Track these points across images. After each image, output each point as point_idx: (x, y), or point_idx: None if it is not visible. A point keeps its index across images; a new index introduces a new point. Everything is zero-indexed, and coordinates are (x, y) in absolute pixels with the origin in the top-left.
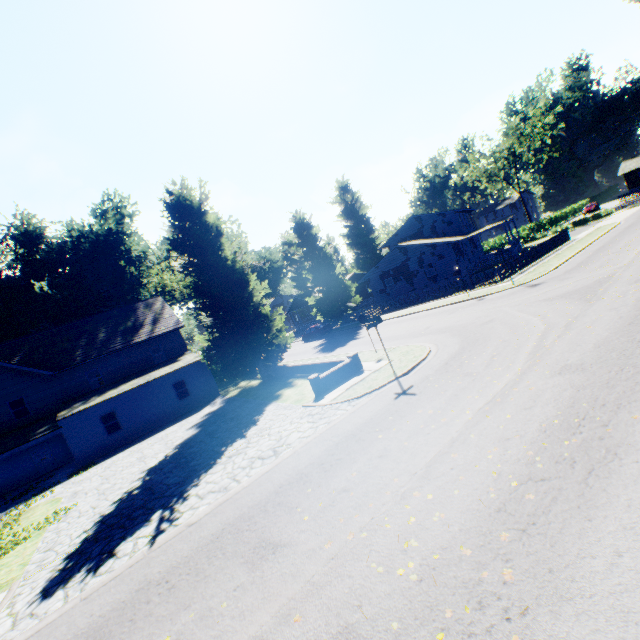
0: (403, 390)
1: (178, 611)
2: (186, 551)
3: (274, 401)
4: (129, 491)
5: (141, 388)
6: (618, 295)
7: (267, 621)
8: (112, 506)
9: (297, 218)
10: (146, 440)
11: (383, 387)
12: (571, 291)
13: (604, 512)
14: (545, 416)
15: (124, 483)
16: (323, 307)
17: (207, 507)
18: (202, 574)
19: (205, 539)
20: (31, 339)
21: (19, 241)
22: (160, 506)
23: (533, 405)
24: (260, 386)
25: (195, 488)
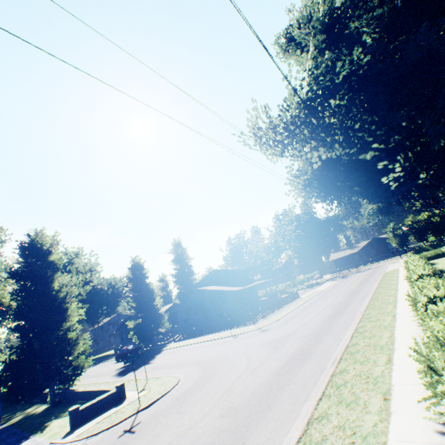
0: (131, 426)
1: None
2: None
3: (36, 434)
4: None
5: None
6: (288, 347)
7: None
8: None
9: (135, 261)
10: None
11: (122, 421)
12: (274, 339)
13: None
14: None
15: None
16: (139, 330)
17: None
18: None
19: None
20: None
21: None
22: None
23: None
24: (42, 412)
25: None
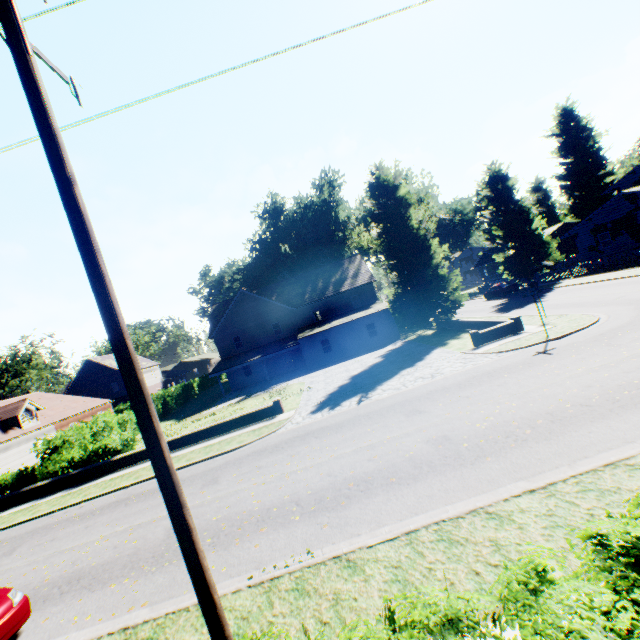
0: (544, 350)
1: (373, 424)
2: (376, 408)
3: (440, 347)
4: (342, 384)
5: (345, 325)
6: None
7: (411, 430)
8: (334, 389)
9: (491, 170)
10: (347, 361)
11: (530, 347)
12: None
13: (602, 420)
14: (631, 378)
15: (338, 380)
16: (511, 265)
17: (387, 395)
18: (383, 416)
19: (385, 406)
20: (280, 285)
21: (270, 215)
22: (361, 391)
23: (632, 371)
24: (432, 335)
25: (380, 387)
